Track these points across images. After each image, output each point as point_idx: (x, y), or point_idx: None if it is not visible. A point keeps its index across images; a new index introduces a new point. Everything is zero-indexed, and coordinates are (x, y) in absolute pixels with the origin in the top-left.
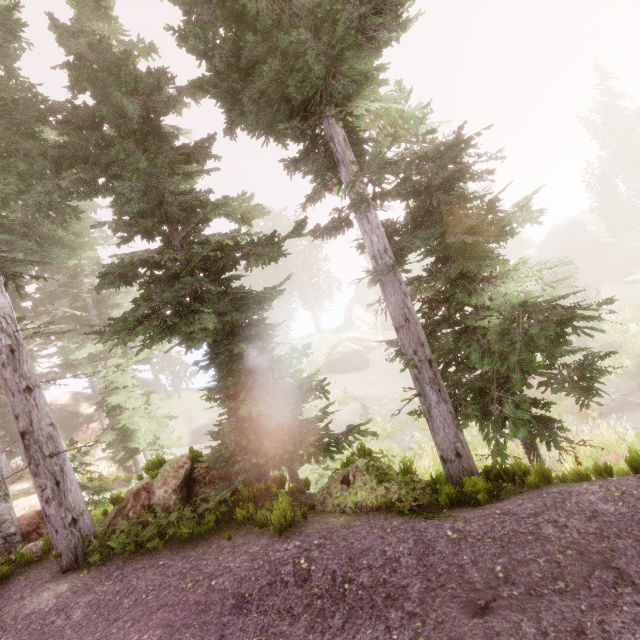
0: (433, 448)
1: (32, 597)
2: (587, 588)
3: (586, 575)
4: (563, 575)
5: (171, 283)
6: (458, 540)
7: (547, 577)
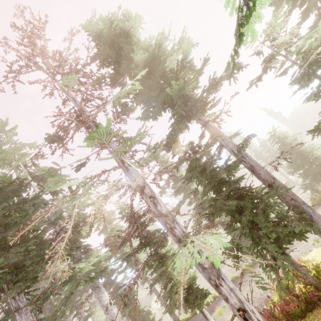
0: None
1: None
2: None
3: None
4: None
5: (115, 300)
6: None
7: None
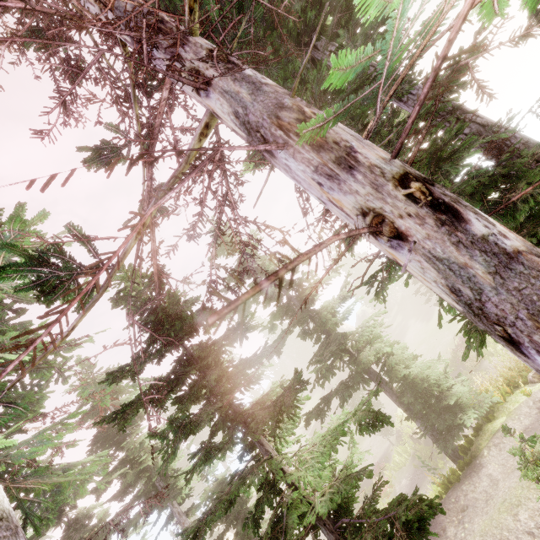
0: None
1: None
2: None
3: None
4: None
5: None
6: None
7: None
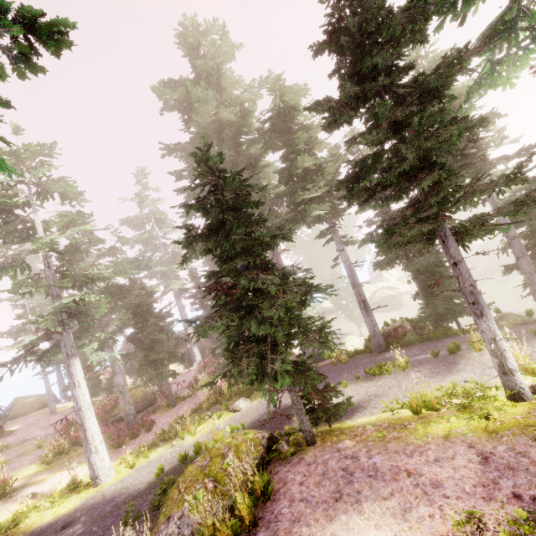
0: None
1: (381, 356)
2: None
3: None
4: None
5: None
6: None
7: None
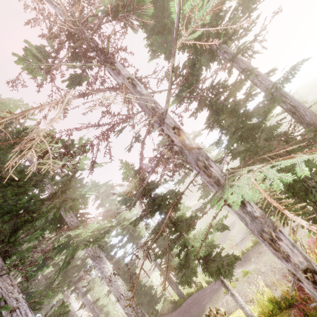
0: (200, 274)
1: None
2: (183, 316)
3: (183, 314)
4: (182, 315)
5: None
6: (174, 314)
7: (180, 316)
